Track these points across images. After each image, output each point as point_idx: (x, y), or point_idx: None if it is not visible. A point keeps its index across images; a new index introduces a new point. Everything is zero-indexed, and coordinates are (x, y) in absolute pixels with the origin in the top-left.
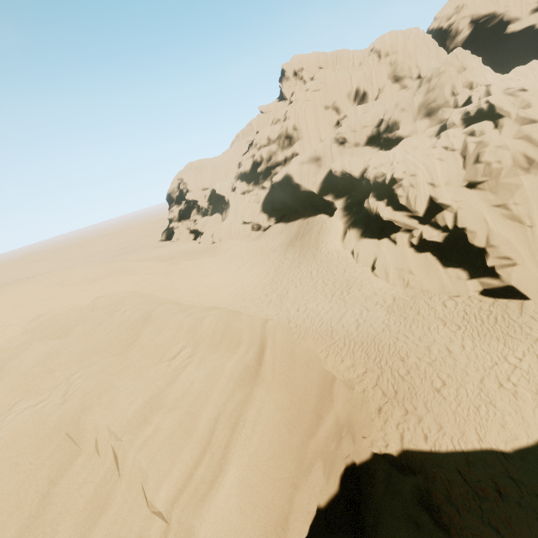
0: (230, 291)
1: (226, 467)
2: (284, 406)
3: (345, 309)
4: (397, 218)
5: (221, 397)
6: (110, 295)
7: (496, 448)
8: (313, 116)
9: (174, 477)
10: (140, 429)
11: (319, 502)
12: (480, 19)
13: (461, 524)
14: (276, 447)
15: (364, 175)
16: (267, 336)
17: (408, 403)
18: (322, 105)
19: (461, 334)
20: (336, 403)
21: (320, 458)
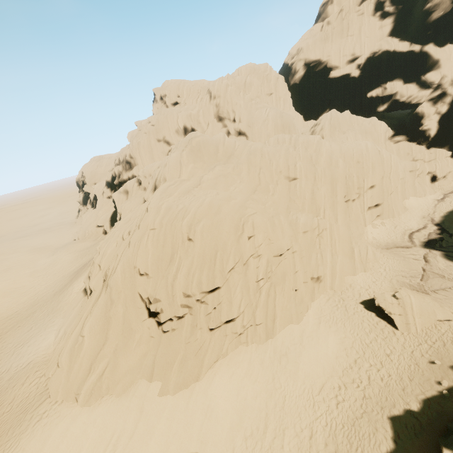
0: None
1: None
2: None
3: (2, 365)
4: (86, 285)
5: None
6: None
7: None
8: (148, 147)
9: None
10: None
11: None
12: (311, 63)
13: None
14: None
15: None
16: None
17: None
18: (155, 138)
19: (3, 417)
20: None
21: None
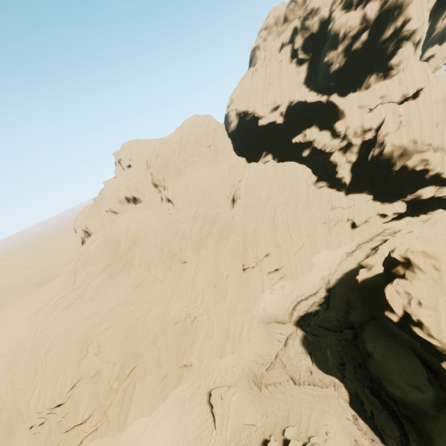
0: None
1: None
2: None
3: None
4: None
5: None
6: None
7: None
8: (99, 218)
9: None
10: None
11: None
12: (241, 114)
13: None
14: None
15: None
16: None
17: None
18: (104, 210)
19: None
20: None
21: None
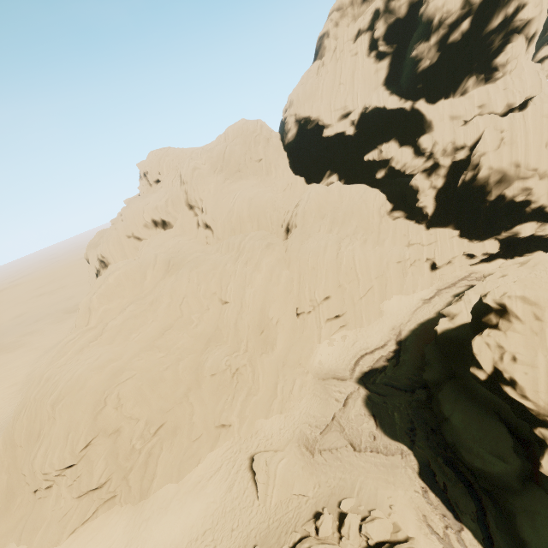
0: None
1: None
2: None
3: None
4: None
5: None
6: None
7: None
8: (118, 244)
9: None
10: None
11: None
12: (301, 120)
13: None
14: None
15: None
16: None
17: None
18: (125, 235)
19: None
20: None
21: None
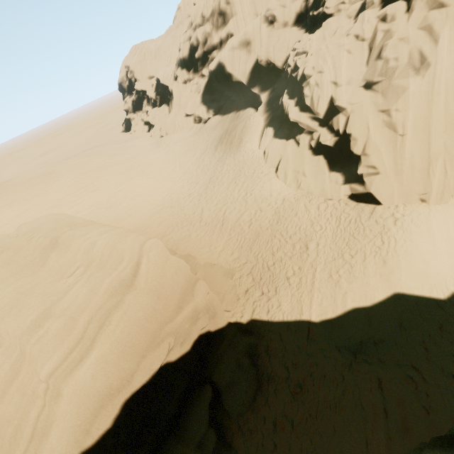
0: (162, 191)
1: (91, 352)
2: (148, 305)
3: (244, 210)
4: (301, 120)
5: (96, 305)
6: (31, 222)
7: (310, 319)
8: None
9: (54, 360)
10: (35, 331)
11: (171, 359)
12: None
13: (267, 365)
14: (135, 334)
15: (284, 66)
16: (143, 255)
17: (265, 288)
18: None
19: (320, 234)
20: (197, 296)
21: (172, 336)
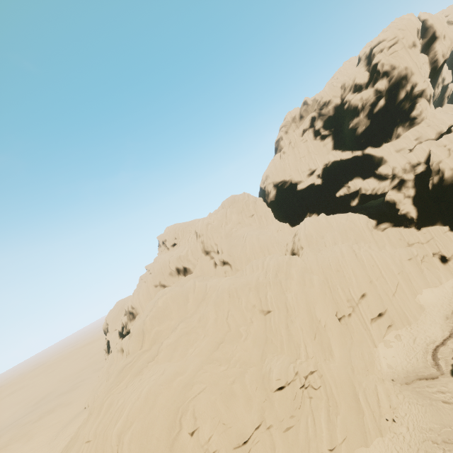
0: None
1: None
2: None
3: None
4: None
5: None
6: None
7: None
8: (147, 294)
9: None
10: None
11: None
12: (278, 184)
13: None
14: None
15: None
16: None
17: None
18: (152, 285)
19: None
20: None
21: None
